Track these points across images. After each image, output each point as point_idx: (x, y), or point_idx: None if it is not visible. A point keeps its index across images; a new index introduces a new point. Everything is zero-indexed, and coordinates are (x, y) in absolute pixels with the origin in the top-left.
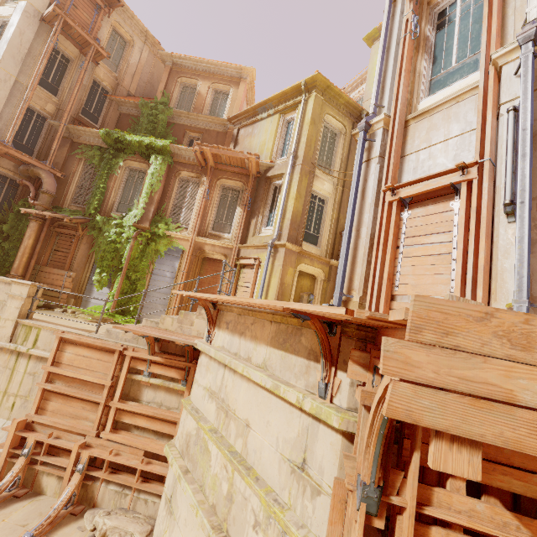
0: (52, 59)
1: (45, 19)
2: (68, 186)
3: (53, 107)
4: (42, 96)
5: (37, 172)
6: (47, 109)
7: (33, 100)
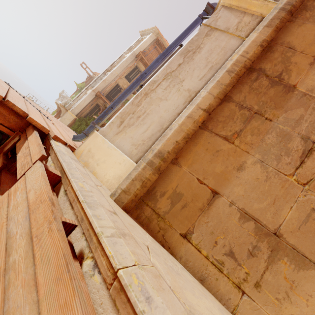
0: (134, 70)
1: (137, 57)
2: (114, 113)
3: (126, 86)
4: (124, 81)
5: (107, 105)
6: (124, 86)
7: (121, 82)
